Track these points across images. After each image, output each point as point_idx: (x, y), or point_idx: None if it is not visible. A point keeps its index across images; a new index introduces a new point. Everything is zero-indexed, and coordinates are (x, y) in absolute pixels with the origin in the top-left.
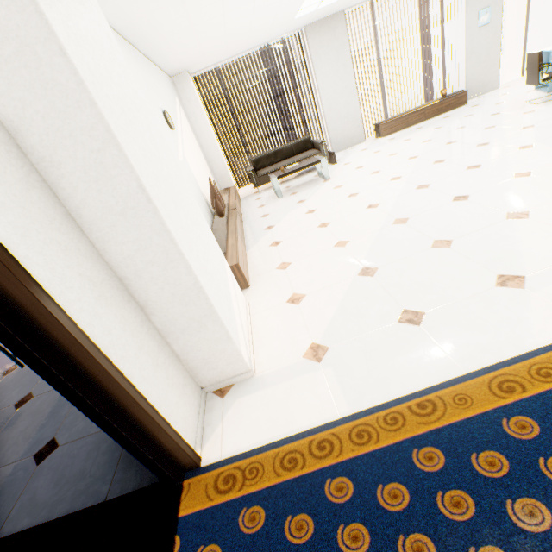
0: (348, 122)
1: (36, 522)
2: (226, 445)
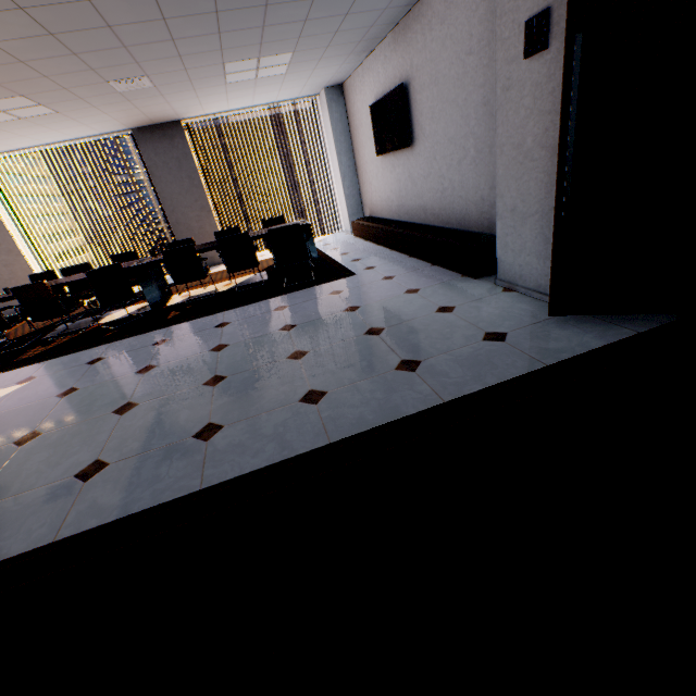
0: None
1: (580, 352)
2: None
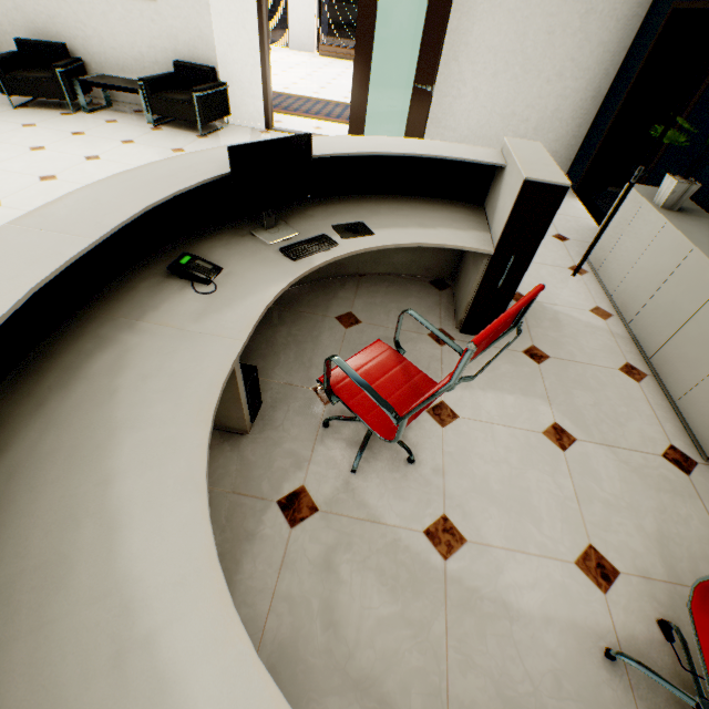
0: (304, 29)
1: None
2: None
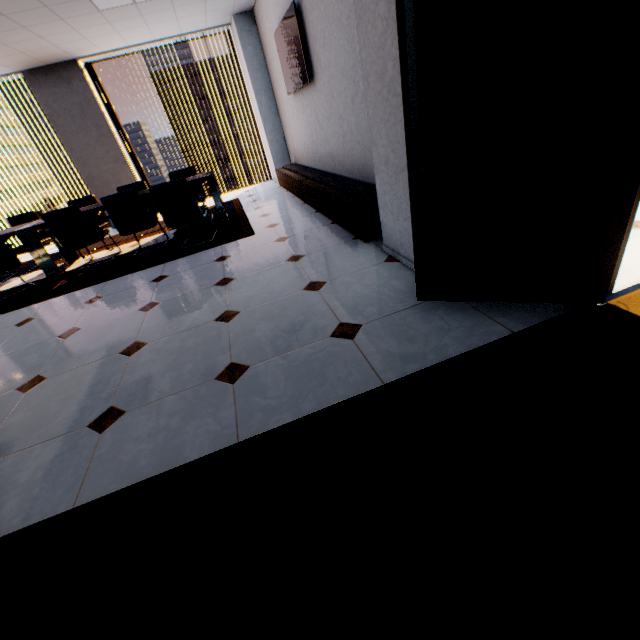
0: None
1: (431, 363)
2: (620, 280)
